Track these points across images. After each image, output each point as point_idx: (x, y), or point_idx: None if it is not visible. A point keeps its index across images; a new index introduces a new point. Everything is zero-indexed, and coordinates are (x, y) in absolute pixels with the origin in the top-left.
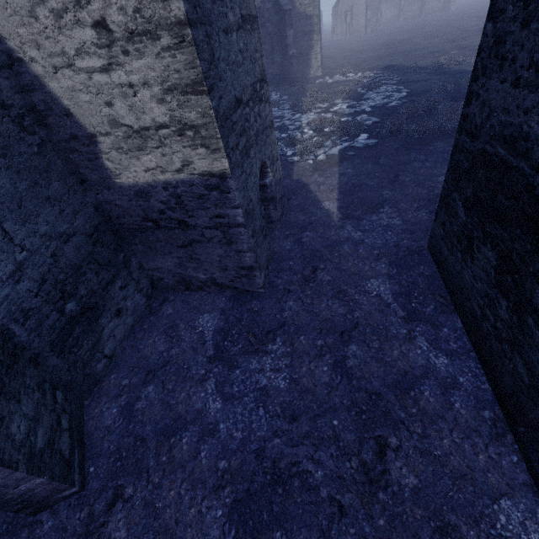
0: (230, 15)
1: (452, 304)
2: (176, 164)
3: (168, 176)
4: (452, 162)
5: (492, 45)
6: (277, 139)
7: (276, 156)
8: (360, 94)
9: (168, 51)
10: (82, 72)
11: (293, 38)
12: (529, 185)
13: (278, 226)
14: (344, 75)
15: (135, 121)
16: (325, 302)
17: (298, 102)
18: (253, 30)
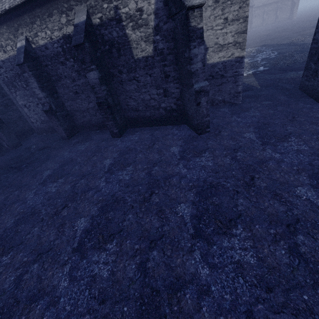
0: None
1: (310, 97)
2: (229, 55)
3: (224, 59)
4: (309, 54)
5: None
6: None
7: None
8: (252, 56)
9: (240, 23)
10: (214, 30)
11: None
12: None
13: None
14: None
15: (222, 43)
16: (265, 102)
17: None
18: None
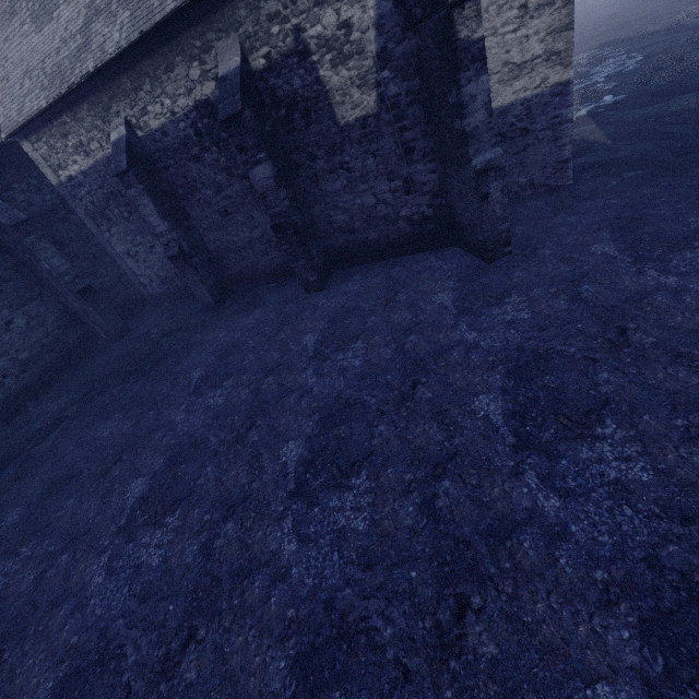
0: None
1: None
2: (536, 83)
3: (527, 94)
4: None
5: None
6: None
7: None
8: (582, 73)
9: (557, 11)
10: (499, 36)
11: None
12: None
13: None
14: None
15: (520, 59)
16: (627, 173)
17: None
18: None
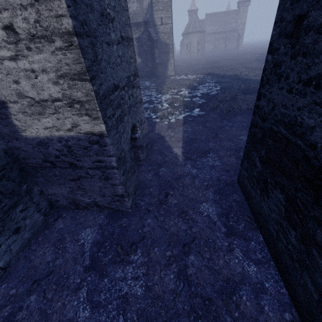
0: (112, 34)
1: (255, 223)
2: (67, 125)
3: (61, 133)
4: (250, 132)
5: (272, 67)
6: (147, 108)
7: (144, 120)
8: (195, 86)
9: (60, 51)
10: None
11: (158, 54)
12: (305, 156)
13: (144, 163)
14: (186, 75)
15: (36, 95)
16: (173, 220)
17: (160, 88)
18: (129, 46)
